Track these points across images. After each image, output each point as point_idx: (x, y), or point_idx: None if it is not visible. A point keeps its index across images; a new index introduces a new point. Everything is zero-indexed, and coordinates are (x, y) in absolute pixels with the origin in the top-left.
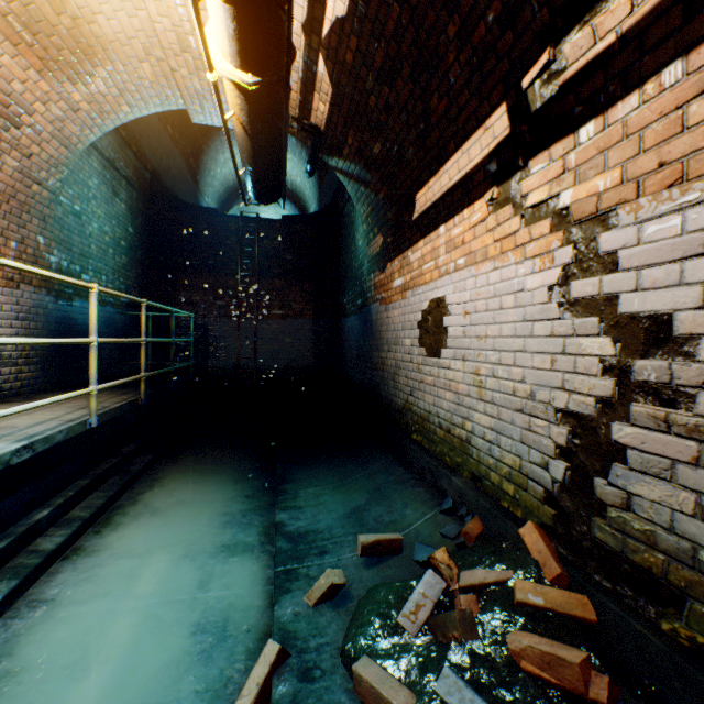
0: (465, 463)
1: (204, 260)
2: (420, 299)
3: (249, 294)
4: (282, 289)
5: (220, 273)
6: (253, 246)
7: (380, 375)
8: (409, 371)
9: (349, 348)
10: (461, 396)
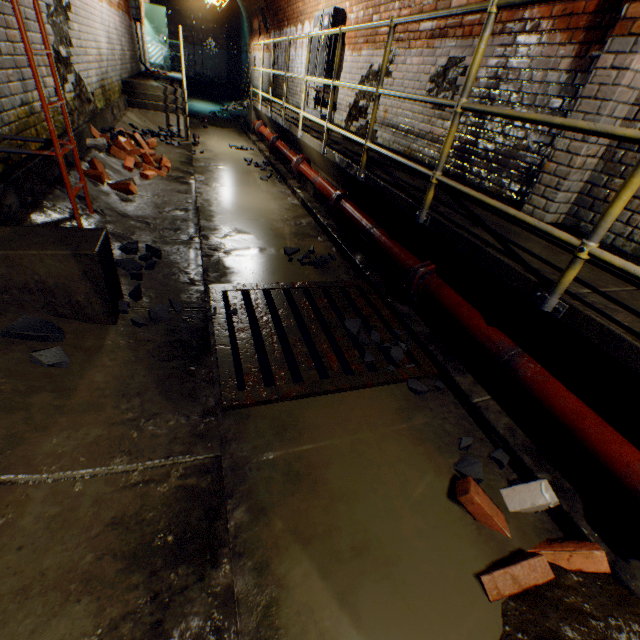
0: (257, 94)
1: (174, 7)
2: (254, 56)
3: (197, 31)
4: (213, 31)
5: (183, 16)
6: (197, 2)
7: (249, 79)
8: (253, 76)
9: (243, 69)
10: (257, 80)
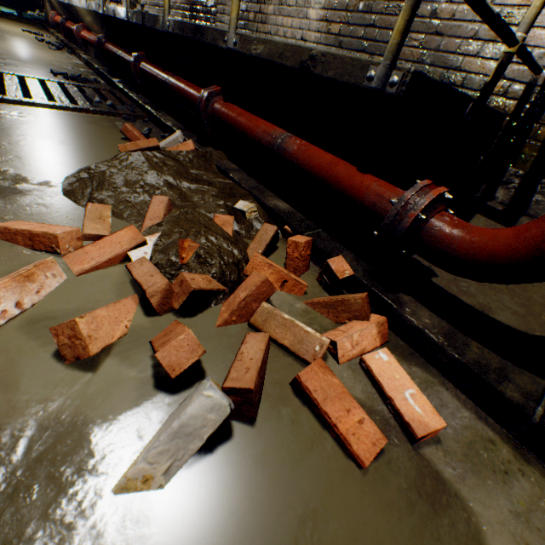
0: None
1: None
2: None
3: None
4: None
5: None
6: None
7: None
8: None
9: None
10: None
